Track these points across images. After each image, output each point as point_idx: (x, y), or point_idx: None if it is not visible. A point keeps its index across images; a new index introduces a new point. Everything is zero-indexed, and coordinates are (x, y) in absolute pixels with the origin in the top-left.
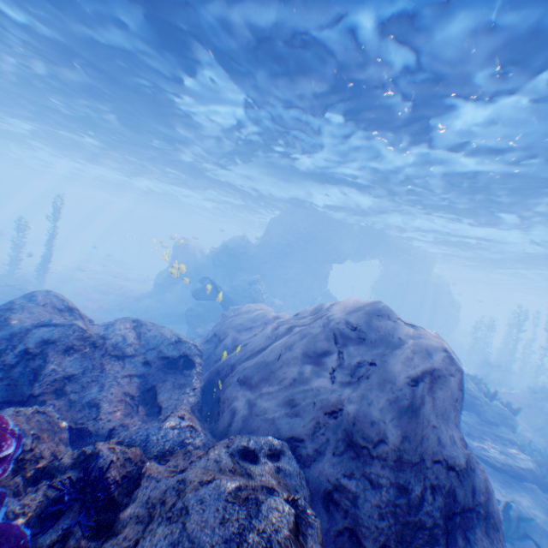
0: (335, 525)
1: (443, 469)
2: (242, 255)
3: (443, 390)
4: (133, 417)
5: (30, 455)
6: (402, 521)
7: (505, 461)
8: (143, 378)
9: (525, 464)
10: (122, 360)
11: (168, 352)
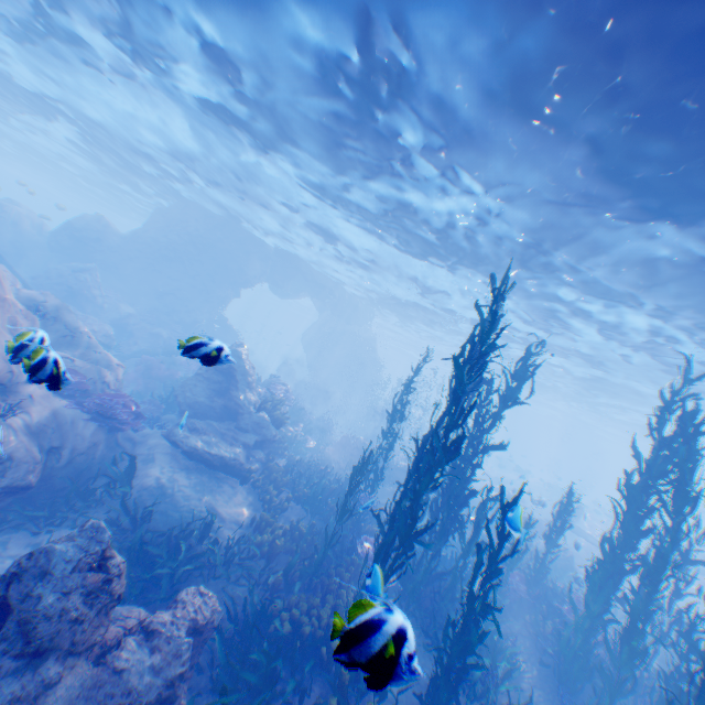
0: None
1: None
2: (94, 241)
3: None
4: None
5: None
6: None
7: (197, 446)
8: None
9: (221, 452)
10: None
11: None
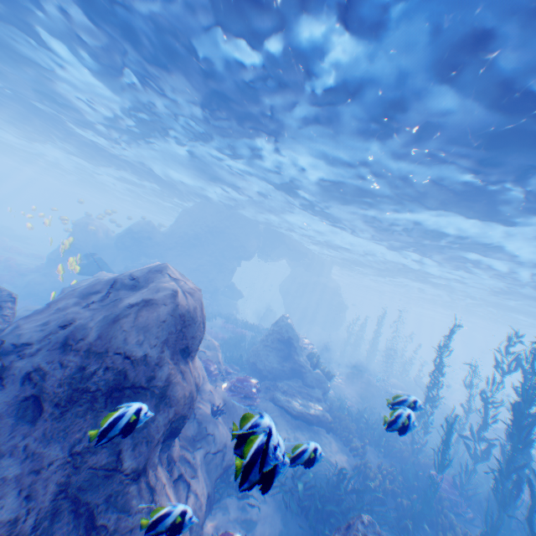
0: (25, 393)
1: (122, 357)
2: (147, 240)
3: (150, 312)
4: None
5: None
6: (76, 387)
7: (300, 409)
8: None
9: (315, 412)
10: None
11: None
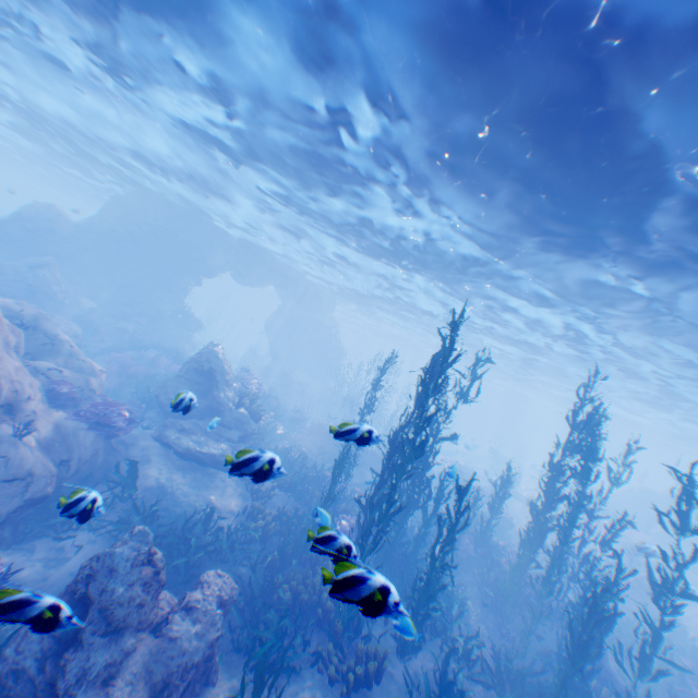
0: None
1: None
2: (47, 232)
3: None
4: None
5: None
6: None
7: (190, 446)
8: None
9: (211, 450)
10: None
11: None
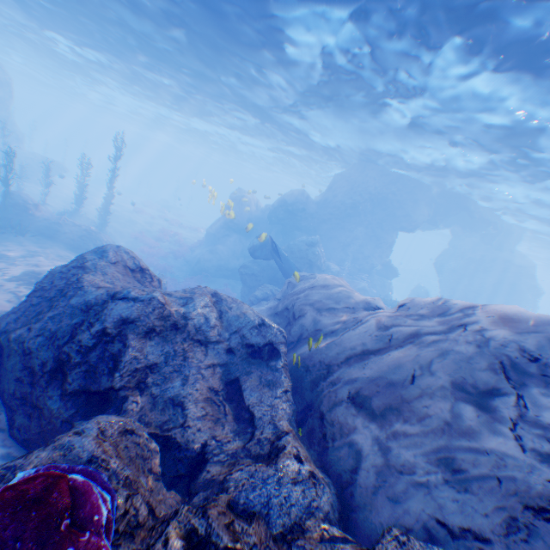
0: None
1: None
2: (301, 213)
3: None
4: (222, 425)
5: (124, 525)
6: None
7: None
8: (225, 368)
9: None
10: (203, 346)
11: (251, 337)
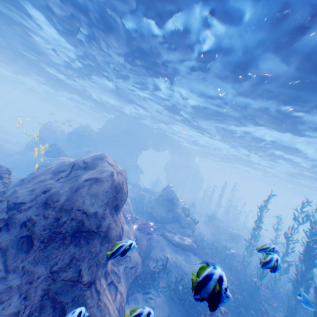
0: (22, 234)
1: (81, 213)
2: (87, 137)
3: (98, 185)
4: None
5: None
6: (53, 231)
7: (179, 241)
8: None
9: (187, 243)
10: None
11: None
